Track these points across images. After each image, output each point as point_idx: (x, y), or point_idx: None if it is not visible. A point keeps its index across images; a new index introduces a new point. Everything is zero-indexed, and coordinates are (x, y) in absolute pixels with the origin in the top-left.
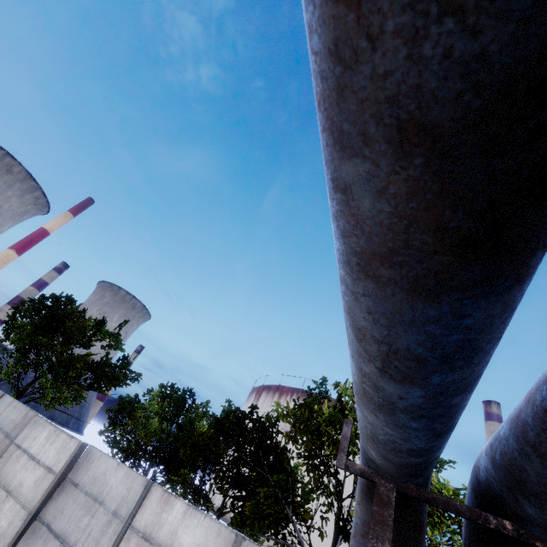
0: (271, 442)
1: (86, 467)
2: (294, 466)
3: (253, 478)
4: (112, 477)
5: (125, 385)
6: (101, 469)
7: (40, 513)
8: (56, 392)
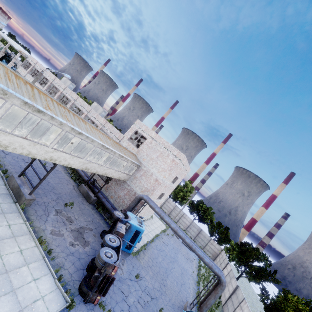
0: None
1: (238, 291)
2: None
3: None
4: (240, 294)
5: (267, 281)
6: (239, 292)
7: (231, 296)
8: (249, 276)
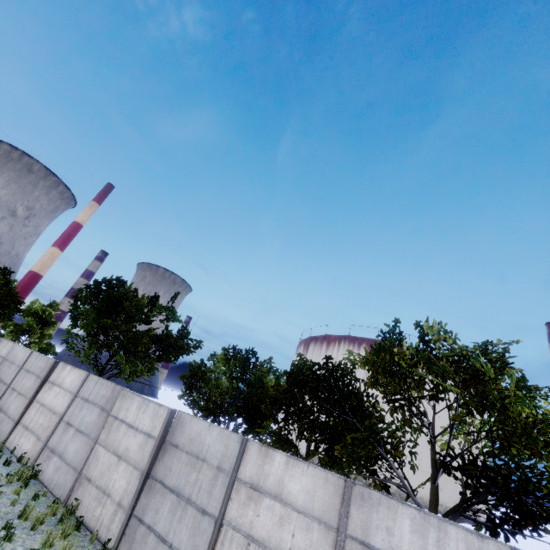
0: (351, 389)
1: (181, 430)
2: (381, 409)
3: (334, 423)
4: (207, 437)
5: (190, 352)
6: (195, 431)
7: (151, 472)
8: (132, 367)
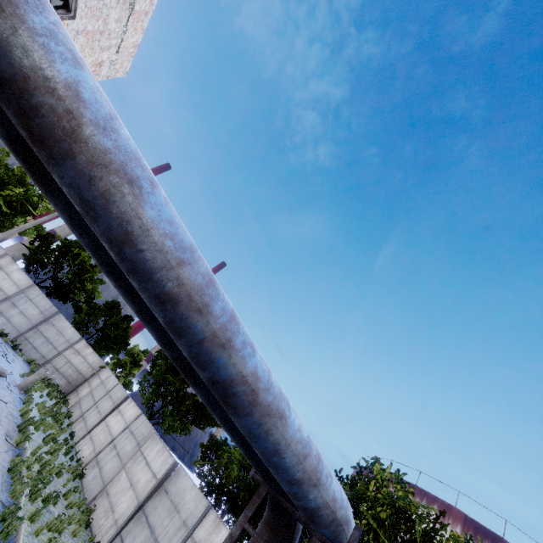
0: None
1: (175, 481)
2: None
3: None
4: (188, 493)
5: (217, 426)
6: (183, 485)
7: (144, 505)
8: (172, 421)
